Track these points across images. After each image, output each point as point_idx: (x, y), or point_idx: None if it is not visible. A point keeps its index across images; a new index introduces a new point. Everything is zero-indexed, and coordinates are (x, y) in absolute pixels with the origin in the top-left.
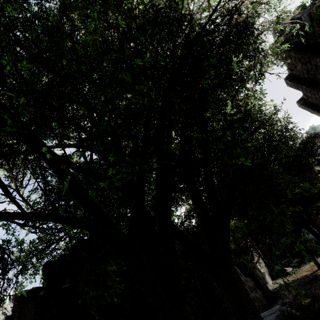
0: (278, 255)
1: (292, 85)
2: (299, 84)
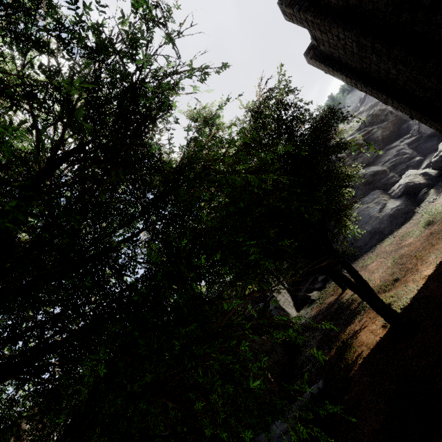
0: (303, 275)
1: (292, 15)
2: (301, 12)
